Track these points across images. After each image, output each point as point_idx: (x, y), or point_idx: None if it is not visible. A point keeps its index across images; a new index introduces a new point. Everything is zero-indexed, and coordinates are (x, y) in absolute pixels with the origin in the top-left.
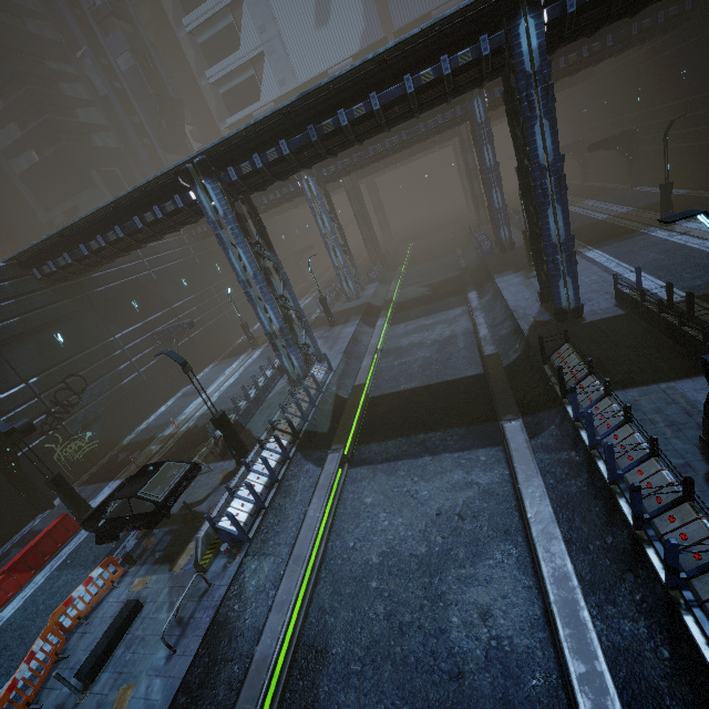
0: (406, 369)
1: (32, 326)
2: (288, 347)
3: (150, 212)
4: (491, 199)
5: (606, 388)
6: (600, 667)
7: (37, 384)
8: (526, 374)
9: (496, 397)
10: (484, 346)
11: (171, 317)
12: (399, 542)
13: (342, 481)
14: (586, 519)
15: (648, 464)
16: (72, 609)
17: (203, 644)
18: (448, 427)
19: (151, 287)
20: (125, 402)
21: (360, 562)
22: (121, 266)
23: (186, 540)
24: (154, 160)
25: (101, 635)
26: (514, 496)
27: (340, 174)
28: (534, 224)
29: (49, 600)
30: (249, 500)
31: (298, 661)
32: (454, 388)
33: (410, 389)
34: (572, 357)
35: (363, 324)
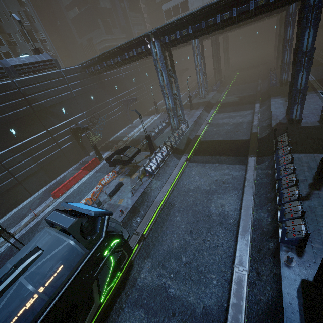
0: (218, 132)
1: (85, 92)
2: (174, 115)
3: (131, 51)
4: (283, 57)
5: (290, 150)
6: (249, 218)
7: (86, 114)
8: (266, 143)
9: (250, 148)
10: (253, 128)
11: (127, 95)
12: (201, 185)
13: (185, 165)
14: (264, 189)
15: (290, 175)
16: (102, 182)
17: (141, 195)
18: (228, 156)
19: (122, 81)
20: (110, 126)
21: (187, 188)
22: (112, 70)
23: (134, 171)
24: (124, 15)
25: (112, 188)
26: (243, 180)
27: (210, 35)
28: (293, 78)
29: (95, 179)
30: (155, 164)
31: (166, 206)
32: (235, 143)
33: (217, 140)
34: (285, 138)
35: (205, 110)
